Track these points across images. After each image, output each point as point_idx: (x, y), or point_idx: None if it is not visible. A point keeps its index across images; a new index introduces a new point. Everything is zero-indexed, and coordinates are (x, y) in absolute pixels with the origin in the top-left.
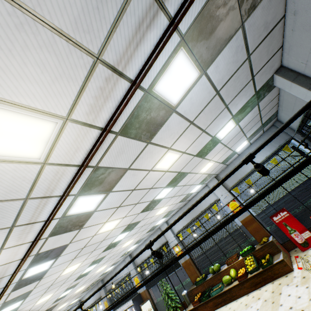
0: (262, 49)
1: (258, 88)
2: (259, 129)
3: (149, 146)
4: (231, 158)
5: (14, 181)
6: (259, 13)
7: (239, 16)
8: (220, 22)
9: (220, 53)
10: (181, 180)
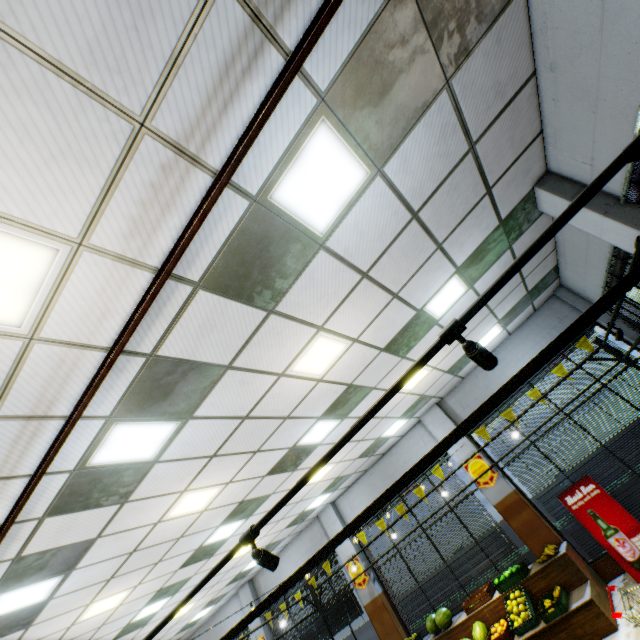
0: (499, 134)
1: (505, 214)
2: (523, 301)
3: (274, 319)
4: (468, 362)
5: None
6: (480, 64)
7: (439, 67)
8: (400, 75)
9: (409, 136)
10: (357, 404)
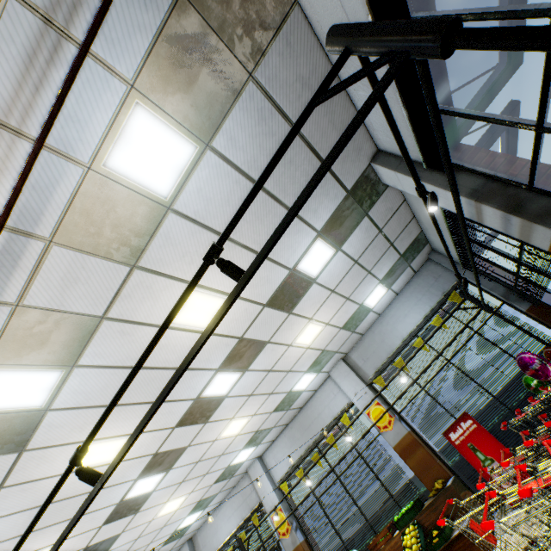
0: (318, 118)
1: (351, 185)
2: (400, 264)
3: (140, 274)
4: (362, 319)
5: None
6: (278, 62)
7: (238, 63)
8: (202, 68)
9: (228, 117)
10: (255, 357)
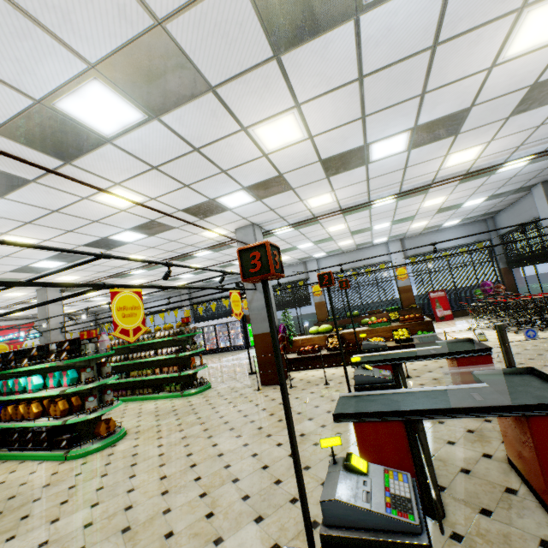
0: None
1: (524, 186)
2: (478, 216)
3: (453, 187)
4: (432, 228)
5: (422, 172)
6: None
7: None
8: None
9: (542, 161)
10: (401, 223)
